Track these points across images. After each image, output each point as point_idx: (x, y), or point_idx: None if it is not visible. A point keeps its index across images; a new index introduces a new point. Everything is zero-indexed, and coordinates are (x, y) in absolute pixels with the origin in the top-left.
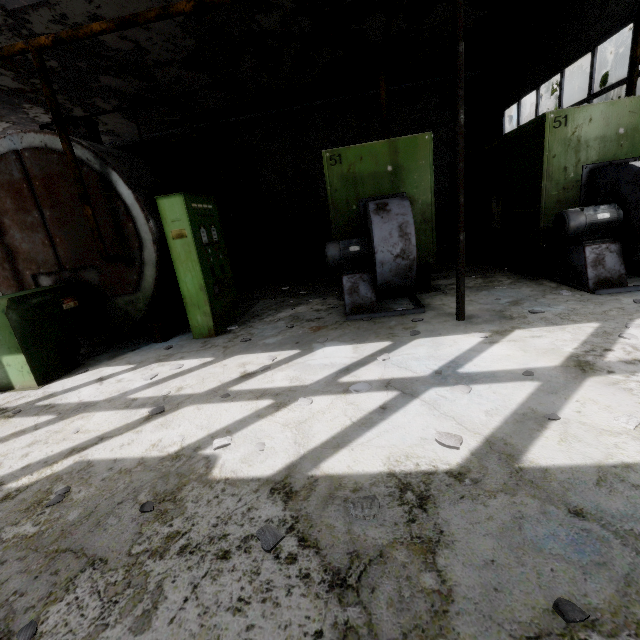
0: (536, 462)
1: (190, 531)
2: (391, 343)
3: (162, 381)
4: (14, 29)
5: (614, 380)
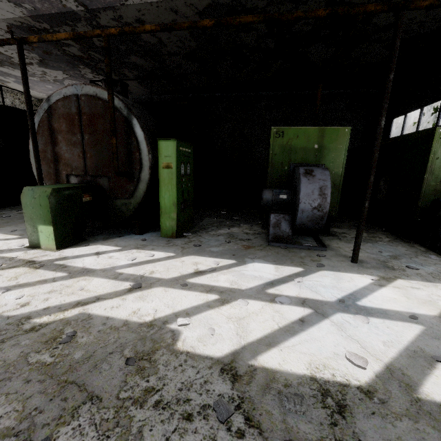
0: (431, 396)
1: (162, 389)
2: (303, 269)
3: (139, 264)
4: (88, 20)
5: None
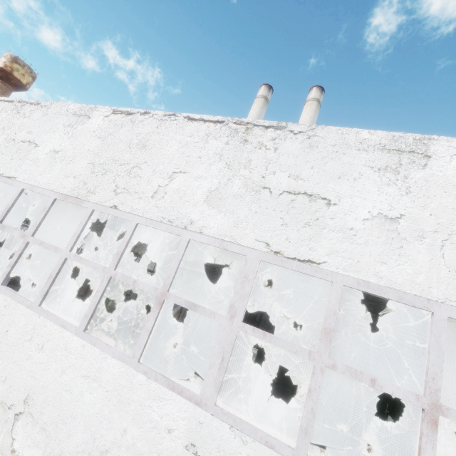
0: None
1: None
2: None
3: None
4: None
5: None
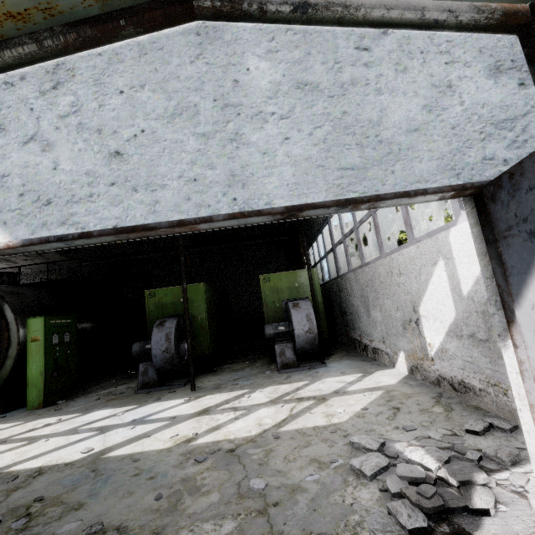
0: (110, 455)
1: None
2: (137, 406)
3: None
4: None
5: (202, 418)
